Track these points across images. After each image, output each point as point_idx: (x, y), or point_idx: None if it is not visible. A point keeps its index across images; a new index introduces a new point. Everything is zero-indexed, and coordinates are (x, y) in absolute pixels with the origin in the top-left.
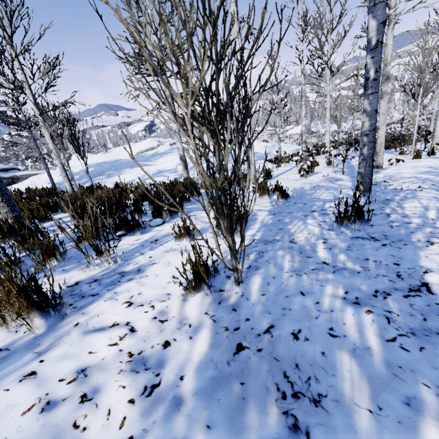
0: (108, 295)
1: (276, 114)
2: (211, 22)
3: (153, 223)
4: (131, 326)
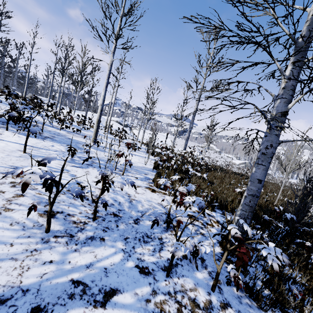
0: None
1: (125, 115)
2: None
3: None
4: None
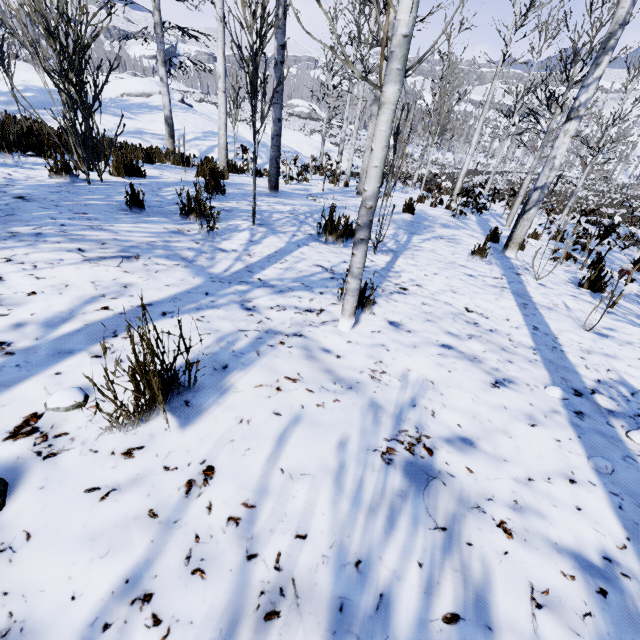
0: (3, 167)
1: (326, 105)
2: (51, 33)
3: (67, 157)
4: (10, 174)
